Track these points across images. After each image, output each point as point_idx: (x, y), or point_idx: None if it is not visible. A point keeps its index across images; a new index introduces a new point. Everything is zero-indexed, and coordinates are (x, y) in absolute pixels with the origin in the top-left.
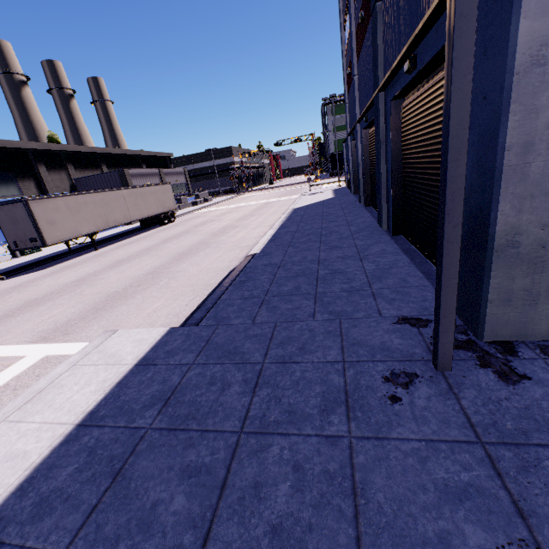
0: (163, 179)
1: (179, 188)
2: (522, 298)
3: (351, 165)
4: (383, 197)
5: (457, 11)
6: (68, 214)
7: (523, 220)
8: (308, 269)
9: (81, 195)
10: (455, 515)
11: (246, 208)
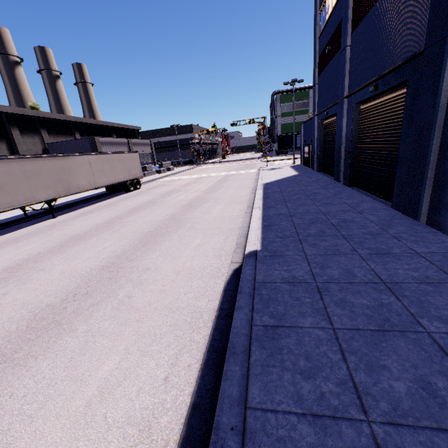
0: (131, 148)
1: (145, 157)
2: None
3: (316, 144)
4: (428, 182)
5: None
6: (22, 178)
7: None
8: (388, 310)
9: (40, 158)
10: None
11: (209, 180)
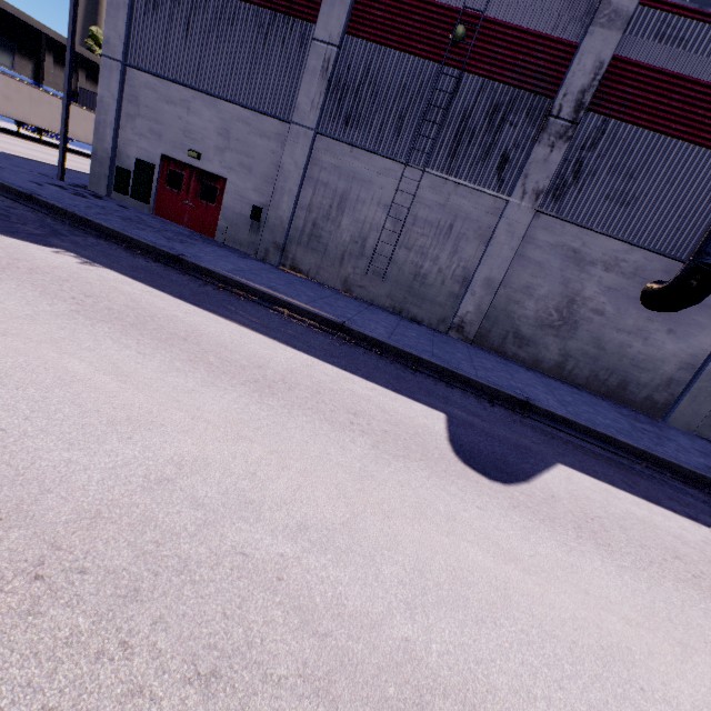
0: None
1: None
2: (98, 176)
3: None
4: None
5: (65, 74)
6: (27, 102)
7: (99, 147)
8: None
9: (49, 94)
10: (1, 166)
11: None
